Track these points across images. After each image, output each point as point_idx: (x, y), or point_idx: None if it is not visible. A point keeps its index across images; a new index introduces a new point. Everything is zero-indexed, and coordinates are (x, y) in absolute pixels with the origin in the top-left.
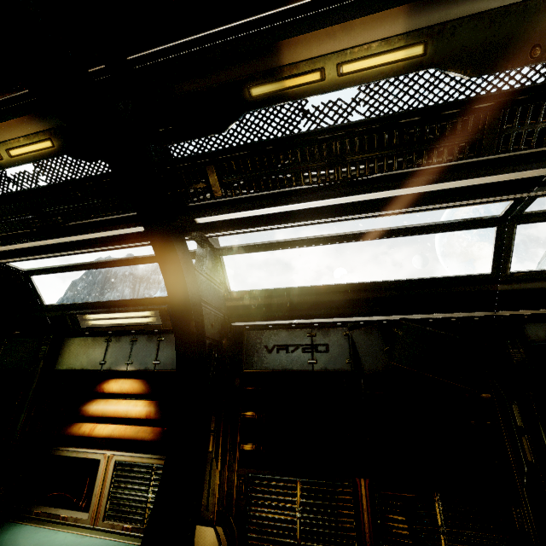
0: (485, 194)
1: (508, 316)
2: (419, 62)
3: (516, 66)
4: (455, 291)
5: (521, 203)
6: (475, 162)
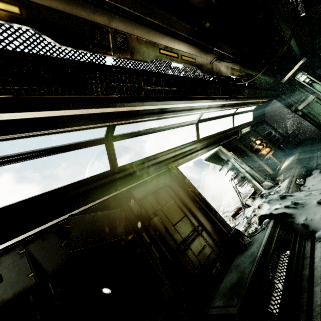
0: (93, 122)
1: (125, 191)
2: (19, 18)
3: (83, 48)
4: (97, 184)
5: (111, 129)
6: (80, 98)
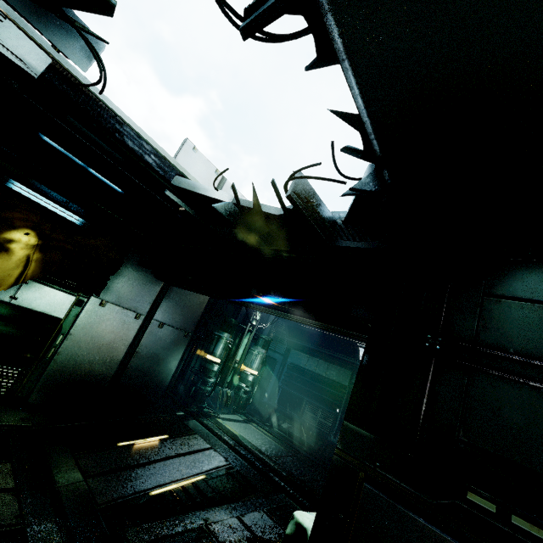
0: None
1: None
2: None
3: None
4: None
5: None
6: None
